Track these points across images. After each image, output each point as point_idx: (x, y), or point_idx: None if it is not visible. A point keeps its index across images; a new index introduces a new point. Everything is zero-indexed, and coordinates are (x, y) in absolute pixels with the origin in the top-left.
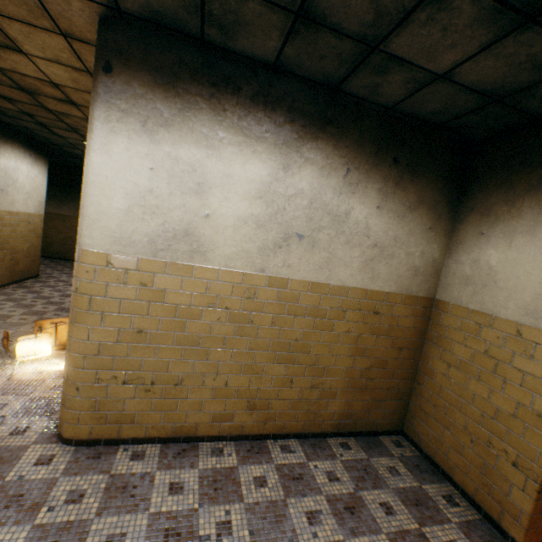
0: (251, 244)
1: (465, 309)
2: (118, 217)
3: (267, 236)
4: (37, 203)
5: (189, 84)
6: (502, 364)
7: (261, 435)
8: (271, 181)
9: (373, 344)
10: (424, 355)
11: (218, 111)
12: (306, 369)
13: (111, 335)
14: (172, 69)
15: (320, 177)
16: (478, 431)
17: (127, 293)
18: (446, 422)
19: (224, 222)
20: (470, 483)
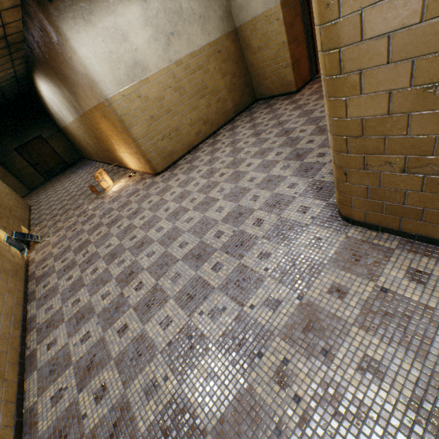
0: (159, 52)
1: (248, 23)
2: (110, 73)
3: (161, 43)
4: None
5: None
6: (267, 35)
7: (214, 132)
8: (145, 13)
9: (226, 68)
10: (246, 59)
11: None
12: (211, 96)
13: (145, 125)
14: None
15: None
16: (274, 69)
17: (137, 105)
18: (265, 78)
19: (143, 48)
20: (280, 90)
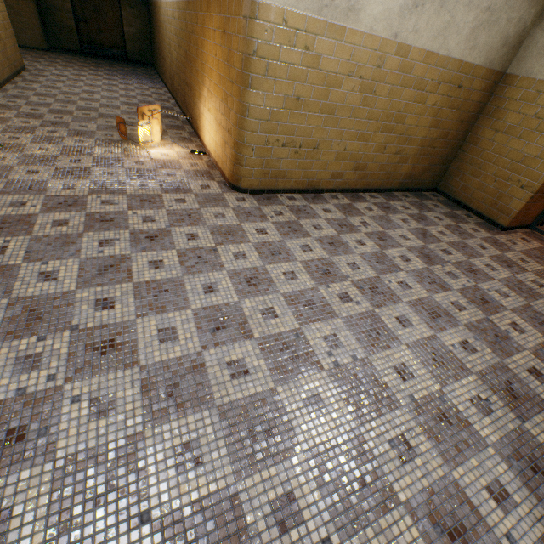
0: (395, 2)
1: (532, 80)
2: None
3: None
4: None
5: None
6: None
7: (356, 190)
8: None
9: (446, 117)
10: (476, 128)
11: None
12: (396, 138)
13: (278, 102)
14: None
15: None
16: (503, 174)
17: (294, 58)
18: (478, 174)
19: None
20: (483, 206)
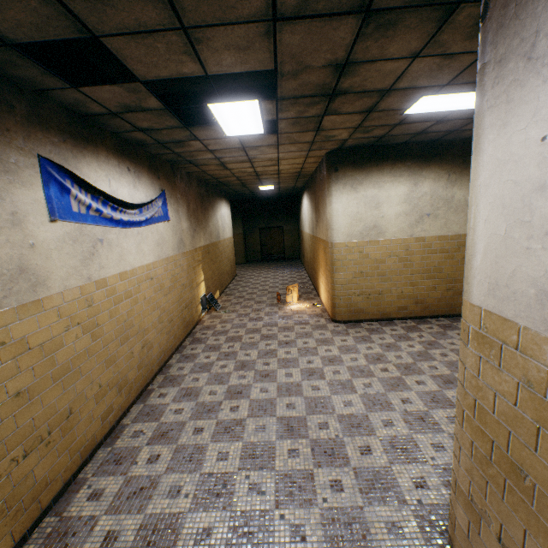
0: (403, 224)
1: None
2: (347, 226)
3: (411, 219)
4: (231, 230)
5: (367, 164)
6: None
7: (423, 317)
8: (409, 193)
9: None
10: None
11: (380, 170)
12: (442, 281)
13: (350, 276)
14: (359, 160)
15: (434, 183)
16: None
17: (354, 257)
18: None
19: (390, 217)
20: None
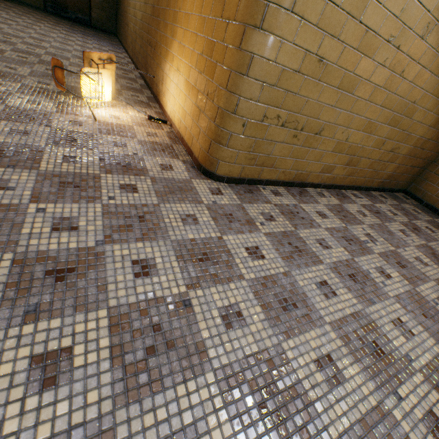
0: None
1: None
2: None
3: None
4: None
5: None
6: None
7: (339, 186)
8: None
9: None
10: None
11: None
12: (398, 134)
13: (295, 60)
14: None
15: None
16: None
17: None
18: None
19: None
20: None
